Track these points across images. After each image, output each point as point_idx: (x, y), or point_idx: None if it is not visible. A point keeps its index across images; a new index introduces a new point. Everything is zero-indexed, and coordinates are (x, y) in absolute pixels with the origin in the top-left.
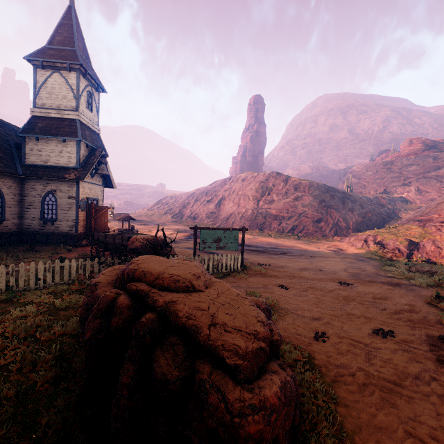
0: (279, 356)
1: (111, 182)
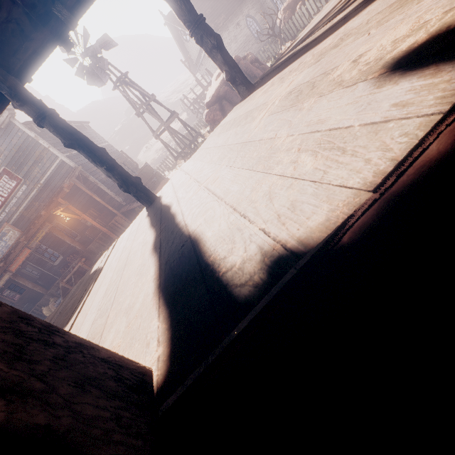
0: (228, 98)
1: None
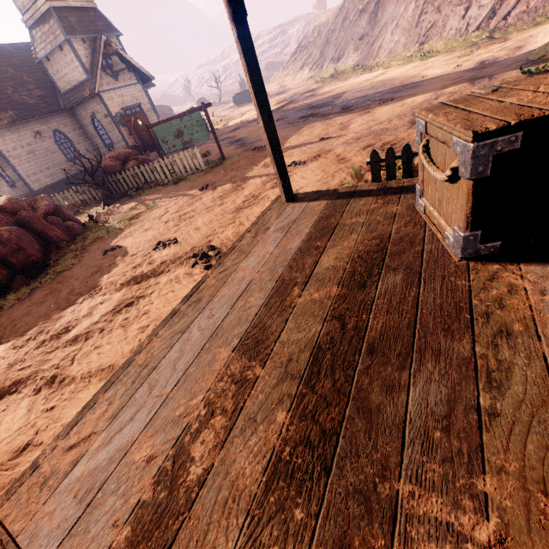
0: None
1: (143, 73)
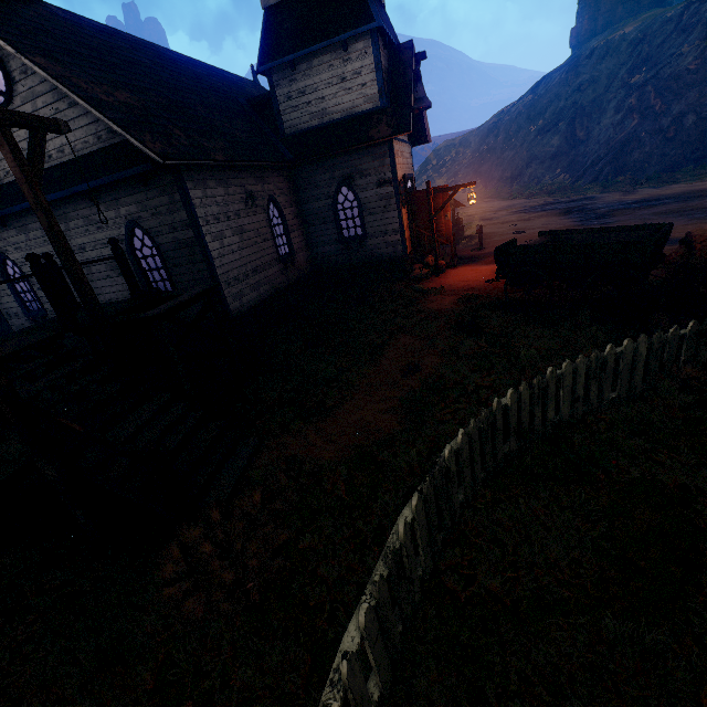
0: None
1: (422, 128)
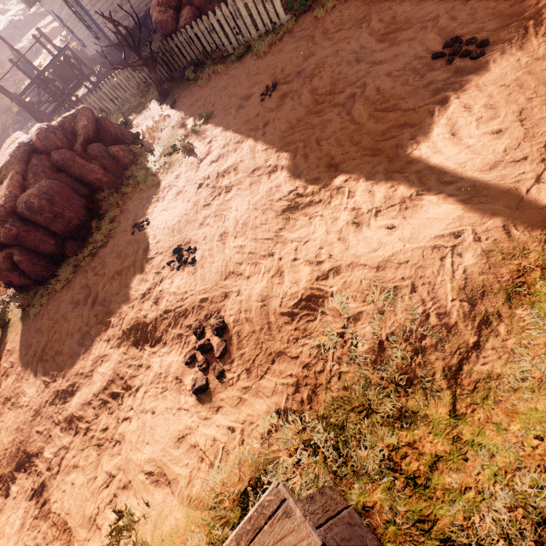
0: (25, 246)
1: None
